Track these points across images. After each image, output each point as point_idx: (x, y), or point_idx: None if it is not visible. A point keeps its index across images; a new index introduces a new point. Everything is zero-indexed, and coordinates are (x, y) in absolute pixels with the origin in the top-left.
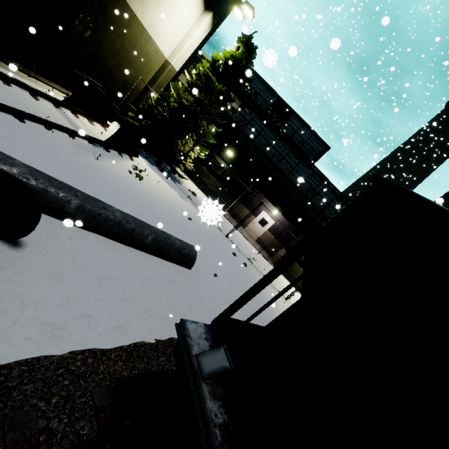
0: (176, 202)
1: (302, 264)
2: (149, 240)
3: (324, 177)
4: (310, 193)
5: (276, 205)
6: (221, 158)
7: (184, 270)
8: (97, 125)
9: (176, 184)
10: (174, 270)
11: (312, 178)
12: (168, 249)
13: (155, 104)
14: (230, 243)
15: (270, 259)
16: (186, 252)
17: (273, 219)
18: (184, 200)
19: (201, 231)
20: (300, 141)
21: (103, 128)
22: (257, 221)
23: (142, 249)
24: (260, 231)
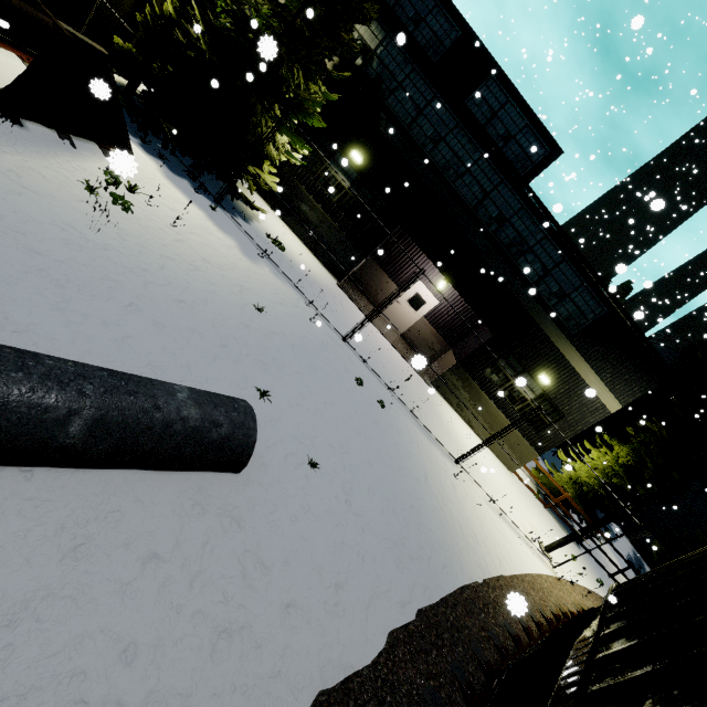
0: (229, 268)
1: (484, 385)
2: (72, 432)
3: (548, 215)
4: (515, 249)
5: (444, 270)
6: (338, 166)
7: (217, 484)
8: (1, 52)
9: (237, 223)
10: (179, 499)
11: (523, 217)
12: (155, 442)
13: (177, 16)
14: (352, 353)
15: (426, 373)
16: (224, 434)
17: (435, 297)
18: (251, 261)
19: (287, 336)
20: (502, 135)
21: (25, 66)
22: (404, 299)
23: (48, 463)
24: (410, 319)
